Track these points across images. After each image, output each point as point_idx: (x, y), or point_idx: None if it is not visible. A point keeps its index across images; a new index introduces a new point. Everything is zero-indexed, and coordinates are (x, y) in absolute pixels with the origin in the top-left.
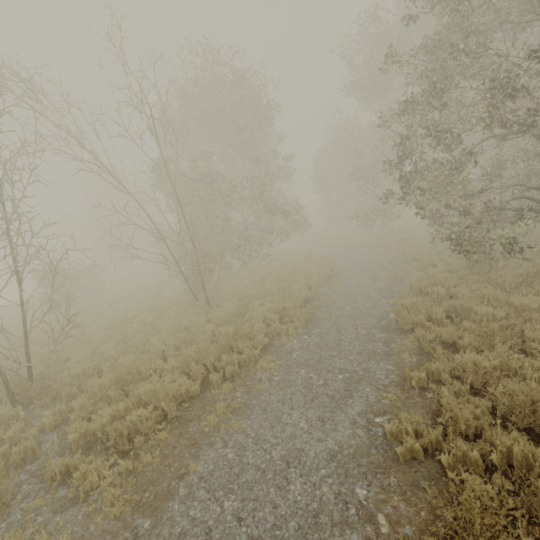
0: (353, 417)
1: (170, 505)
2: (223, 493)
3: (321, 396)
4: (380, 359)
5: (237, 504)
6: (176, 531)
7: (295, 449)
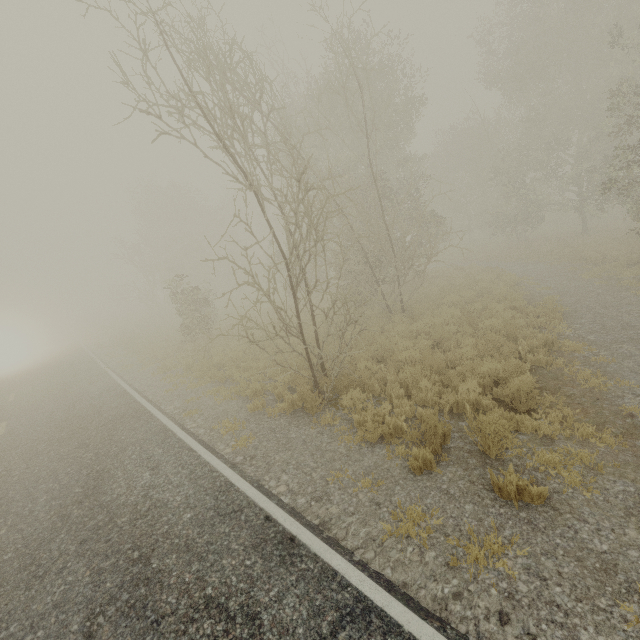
0: None
1: None
2: None
3: None
4: None
5: None
6: None
7: None
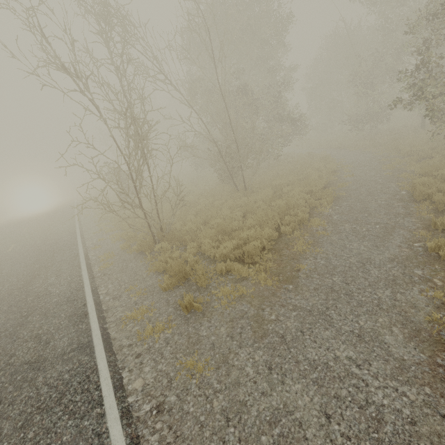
0: (397, 244)
1: (299, 280)
2: (329, 275)
3: (368, 236)
4: (404, 217)
5: (341, 278)
6: (311, 288)
7: (364, 258)
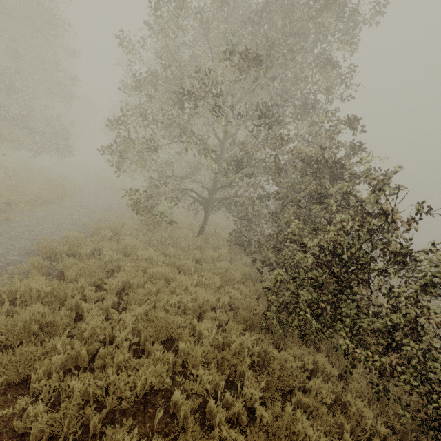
0: None
1: None
2: None
3: None
4: None
5: None
6: None
7: None
